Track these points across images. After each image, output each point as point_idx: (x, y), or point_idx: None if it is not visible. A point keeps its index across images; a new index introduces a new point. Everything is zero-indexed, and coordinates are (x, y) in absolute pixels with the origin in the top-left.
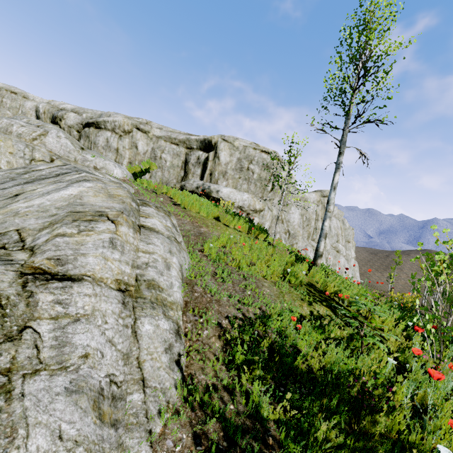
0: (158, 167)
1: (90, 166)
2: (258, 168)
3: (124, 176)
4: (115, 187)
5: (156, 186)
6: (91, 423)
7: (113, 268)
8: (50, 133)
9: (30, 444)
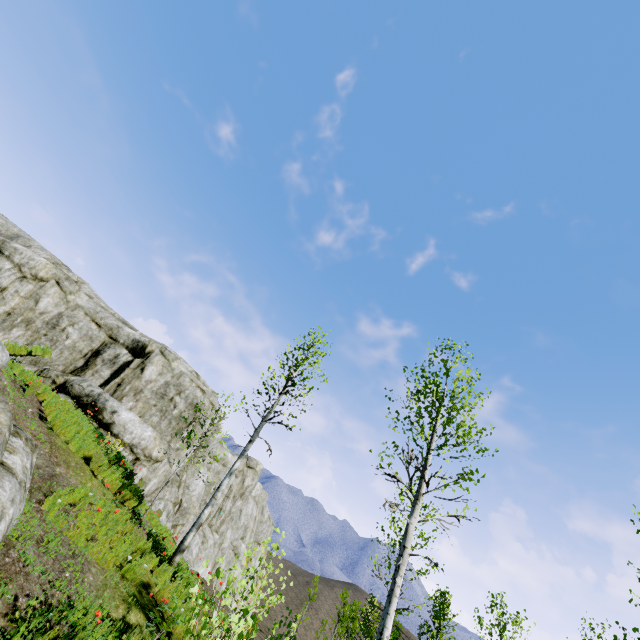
0: (51, 339)
1: None
2: (184, 404)
3: (0, 362)
4: (0, 410)
5: (31, 382)
6: None
7: None
8: None
9: None
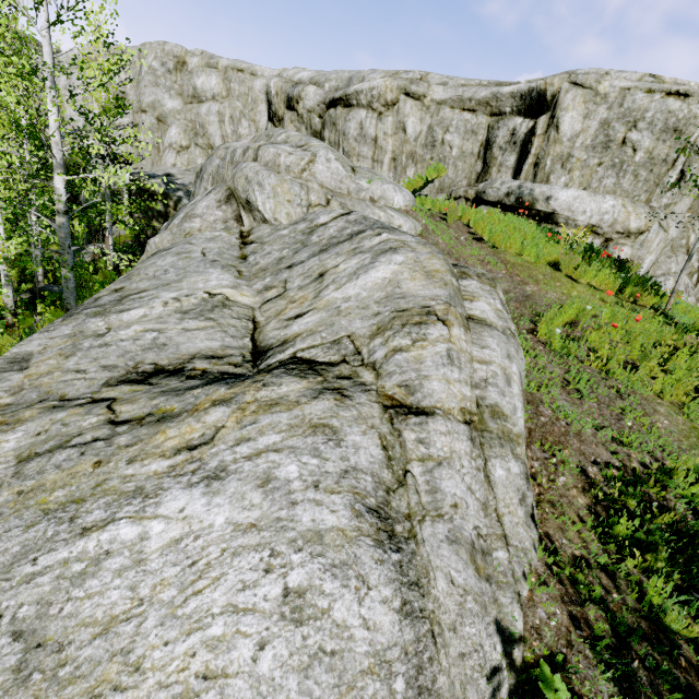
0: (438, 160)
1: (366, 199)
2: (650, 138)
3: (407, 204)
4: (428, 256)
5: (446, 209)
6: (472, 575)
7: (456, 393)
8: (318, 157)
9: (437, 585)
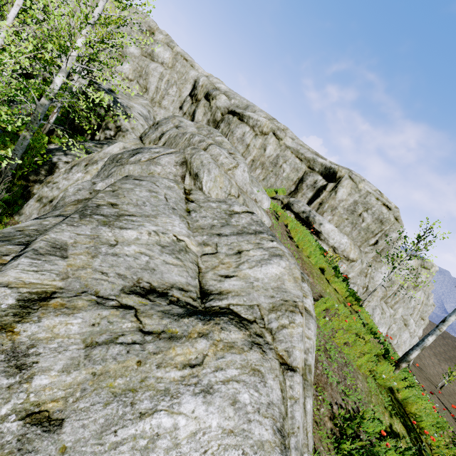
0: (275, 174)
1: (253, 199)
2: (371, 219)
3: (268, 207)
4: (294, 266)
5: (280, 213)
6: None
7: (301, 358)
8: (240, 166)
9: None
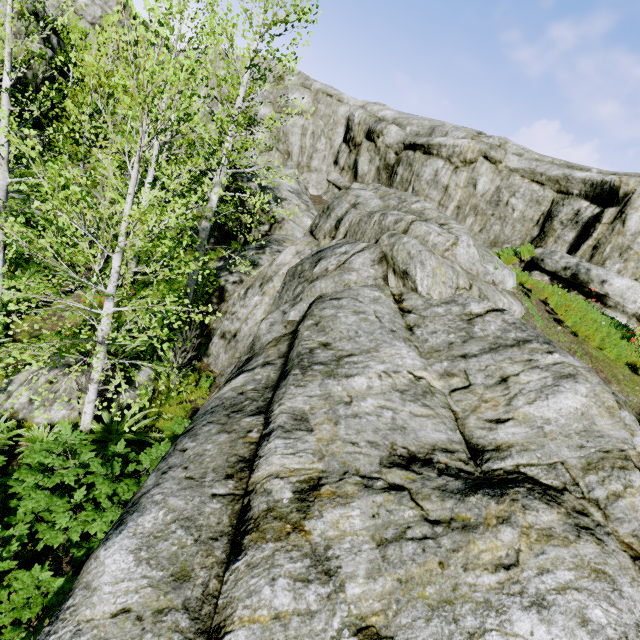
0: (498, 217)
1: (490, 282)
2: None
3: (513, 286)
4: (600, 388)
5: (530, 286)
6: None
7: None
8: (461, 241)
9: None
